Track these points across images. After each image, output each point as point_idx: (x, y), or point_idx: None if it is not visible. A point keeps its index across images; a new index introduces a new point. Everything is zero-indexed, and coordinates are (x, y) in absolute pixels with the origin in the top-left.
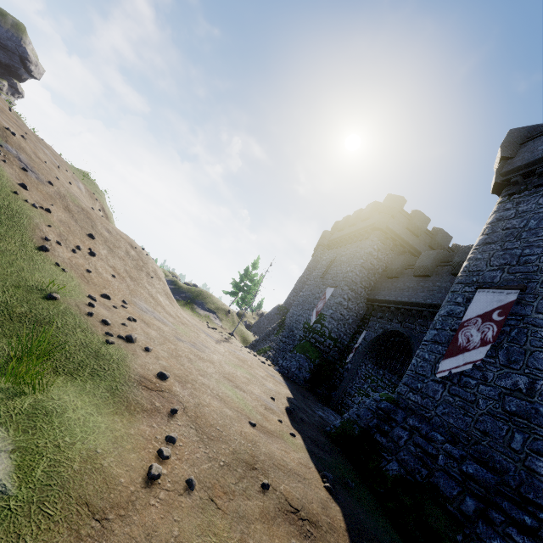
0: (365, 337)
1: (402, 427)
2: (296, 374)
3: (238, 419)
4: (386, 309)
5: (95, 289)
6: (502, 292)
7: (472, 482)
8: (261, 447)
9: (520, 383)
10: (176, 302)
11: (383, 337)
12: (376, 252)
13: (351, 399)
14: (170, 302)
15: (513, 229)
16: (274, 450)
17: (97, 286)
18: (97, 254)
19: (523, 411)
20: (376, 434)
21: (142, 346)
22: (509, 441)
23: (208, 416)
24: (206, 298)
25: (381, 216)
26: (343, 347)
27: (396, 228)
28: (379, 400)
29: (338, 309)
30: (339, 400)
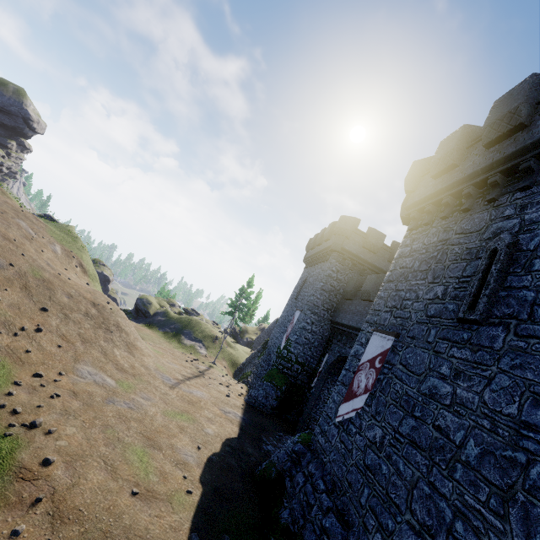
0: (327, 360)
1: (303, 472)
2: (263, 403)
3: (119, 490)
4: (343, 332)
5: (29, 370)
6: (385, 337)
7: (326, 536)
8: (126, 519)
9: (377, 437)
10: (165, 335)
11: (338, 362)
12: (335, 273)
13: (317, 423)
14: (131, 352)
15: (405, 269)
16: (143, 518)
17: (34, 364)
18: (46, 327)
19: (373, 465)
20: (286, 478)
21: (46, 428)
22: (360, 495)
23: (77, 496)
24: (194, 326)
25: (336, 238)
26: (311, 370)
27: (352, 248)
28: (296, 443)
29: (302, 334)
30: (305, 426)
